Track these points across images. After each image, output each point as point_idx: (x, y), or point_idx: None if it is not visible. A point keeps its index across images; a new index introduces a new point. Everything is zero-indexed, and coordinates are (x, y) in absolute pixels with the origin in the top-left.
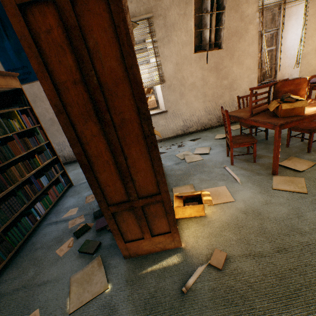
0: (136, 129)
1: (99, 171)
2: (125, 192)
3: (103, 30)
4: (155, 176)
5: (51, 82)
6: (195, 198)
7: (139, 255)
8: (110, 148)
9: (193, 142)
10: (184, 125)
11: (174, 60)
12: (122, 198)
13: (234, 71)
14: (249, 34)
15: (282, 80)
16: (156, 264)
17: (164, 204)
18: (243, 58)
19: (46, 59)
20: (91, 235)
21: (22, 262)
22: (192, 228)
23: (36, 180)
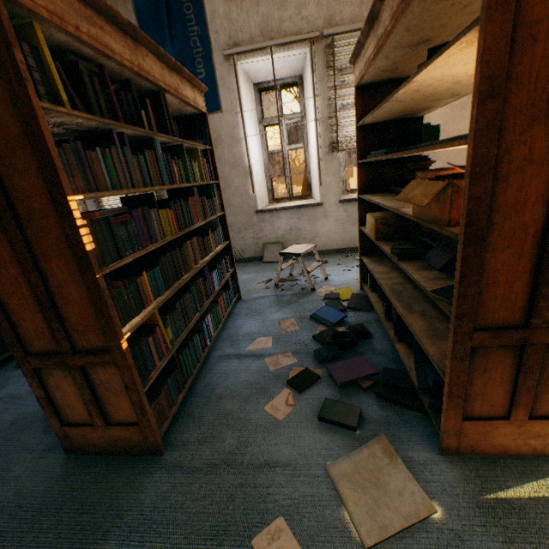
0: None
1: (494, 247)
2: (522, 306)
3: None
4: None
5: (510, 19)
6: None
7: (476, 453)
8: None
9: None
10: None
11: None
12: (509, 317)
13: None
14: None
15: None
16: (535, 482)
17: None
18: None
19: None
20: (327, 392)
21: (202, 416)
22: None
23: (209, 275)
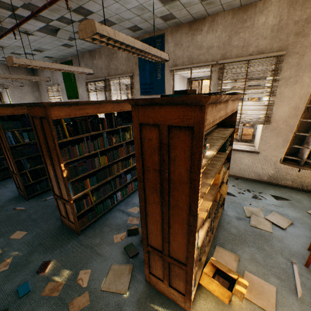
0: (183, 215)
1: (150, 222)
2: (161, 245)
3: (183, 150)
4: (186, 251)
5: (141, 164)
6: (231, 276)
7: (156, 288)
8: (161, 215)
9: (275, 200)
10: (274, 174)
11: (293, 103)
12: (158, 246)
13: None
14: None
15: None
16: (162, 307)
17: (186, 274)
18: None
19: (143, 151)
20: (136, 240)
21: (97, 229)
22: (209, 303)
23: (124, 176)
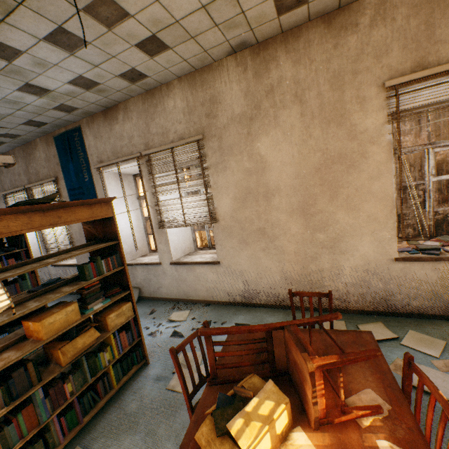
0: None
1: None
2: None
3: None
4: None
5: None
6: None
7: None
8: None
9: None
10: (246, 289)
11: (231, 193)
12: None
13: (339, 219)
14: (370, 160)
15: (309, 320)
16: None
17: None
18: (358, 199)
19: None
20: None
21: None
22: None
23: None
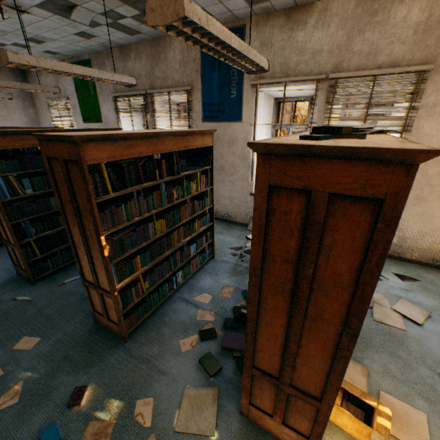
0: (330, 331)
1: (262, 336)
2: (277, 368)
3: (351, 235)
4: (324, 382)
5: (261, 250)
6: (363, 400)
7: (257, 423)
8: (287, 329)
9: (401, 282)
10: (397, 243)
11: (434, 143)
12: (271, 370)
13: None
14: None
15: None
16: None
17: (317, 412)
18: None
19: (268, 230)
20: (214, 347)
21: (151, 330)
22: None
23: (187, 248)
